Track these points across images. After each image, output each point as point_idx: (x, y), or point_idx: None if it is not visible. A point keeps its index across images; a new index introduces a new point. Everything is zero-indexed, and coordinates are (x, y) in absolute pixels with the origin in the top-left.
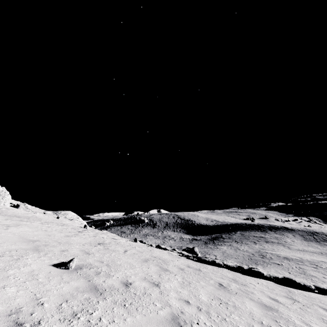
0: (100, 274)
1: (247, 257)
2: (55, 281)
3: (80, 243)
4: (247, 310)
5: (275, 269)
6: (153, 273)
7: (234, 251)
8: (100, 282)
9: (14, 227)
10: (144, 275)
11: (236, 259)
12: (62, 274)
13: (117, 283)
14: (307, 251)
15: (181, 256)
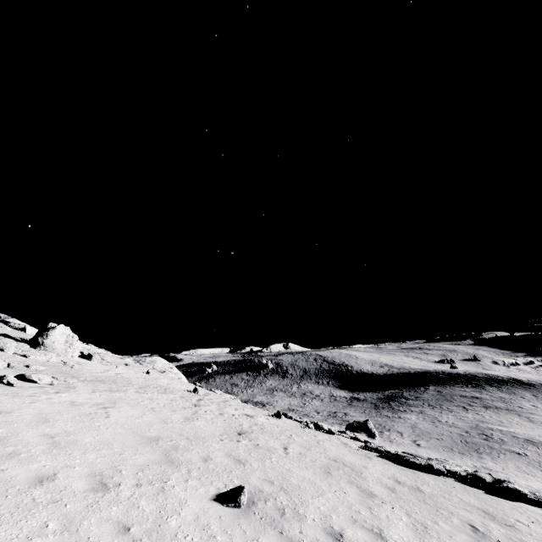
0: (287, 514)
1: (457, 438)
2: (239, 538)
3: (215, 437)
4: None
5: (515, 463)
6: (358, 505)
7: (431, 425)
8: (297, 534)
9: (113, 409)
10: (347, 510)
11: (439, 442)
12: (237, 519)
13: (321, 534)
14: None
15: (366, 451)
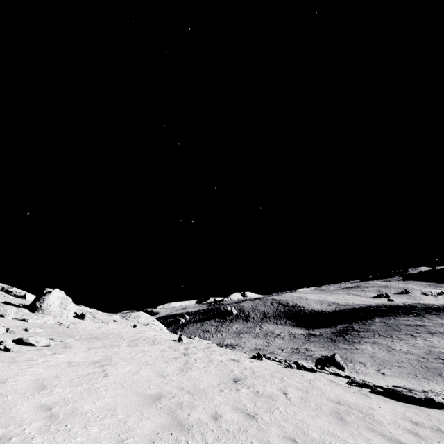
0: None
1: (417, 364)
2: None
3: (214, 388)
4: None
5: None
6: None
7: (389, 354)
8: None
9: (109, 367)
10: None
11: (401, 369)
12: None
13: None
14: None
15: (356, 387)
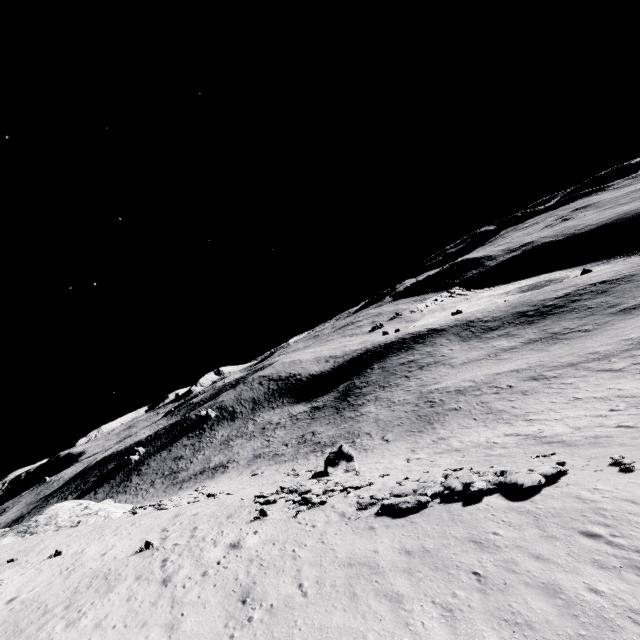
0: None
1: (413, 416)
2: None
3: (222, 638)
4: (541, 619)
5: (456, 420)
6: (397, 629)
7: (390, 411)
8: None
9: None
10: None
11: (401, 428)
12: None
13: None
14: (473, 361)
15: (364, 512)
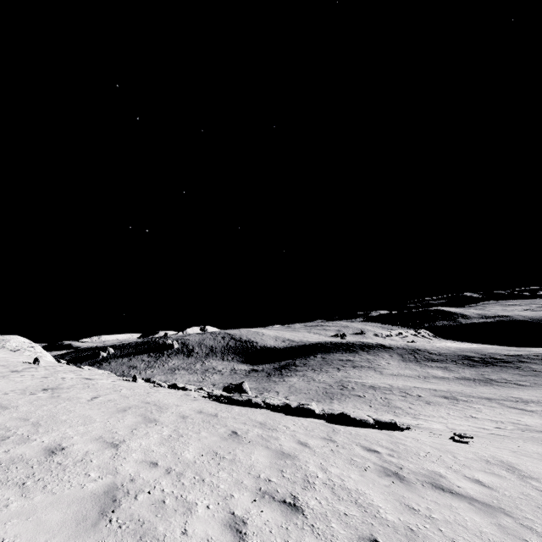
0: (7, 440)
1: (321, 391)
2: None
3: None
4: (248, 463)
5: (354, 403)
6: (123, 428)
7: (306, 384)
8: None
9: None
10: (102, 432)
11: (305, 395)
12: None
13: (34, 451)
14: (402, 376)
15: (204, 398)
